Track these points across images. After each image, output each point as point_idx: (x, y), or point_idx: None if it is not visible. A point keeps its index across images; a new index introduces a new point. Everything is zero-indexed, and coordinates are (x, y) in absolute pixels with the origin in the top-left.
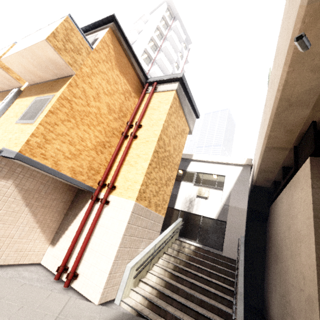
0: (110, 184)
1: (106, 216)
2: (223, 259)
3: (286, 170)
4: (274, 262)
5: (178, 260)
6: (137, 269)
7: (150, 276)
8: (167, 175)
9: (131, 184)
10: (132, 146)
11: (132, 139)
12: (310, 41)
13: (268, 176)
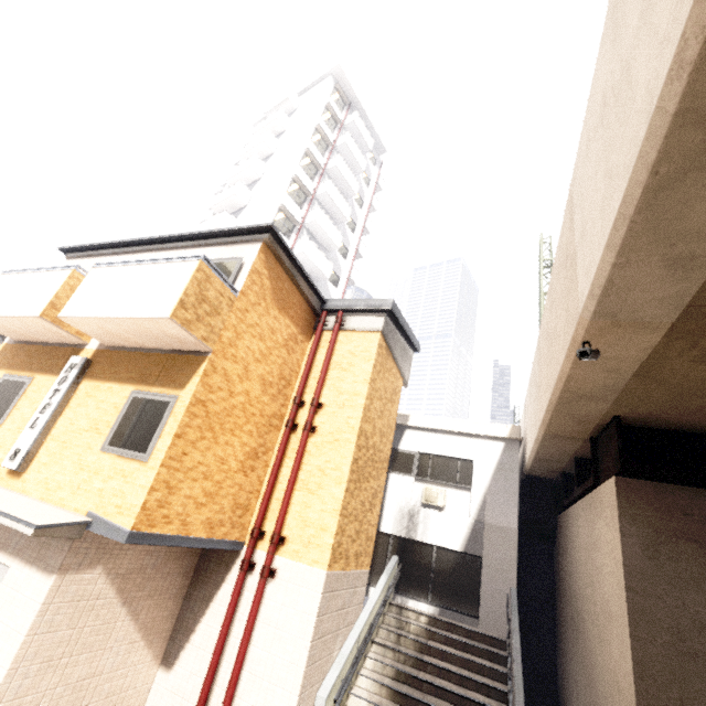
0: (276, 535)
1: (273, 602)
2: (483, 640)
3: (582, 465)
4: (572, 634)
5: (401, 656)
6: (336, 699)
7: (356, 701)
8: (371, 490)
9: (315, 534)
10: (307, 448)
11: (307, 436)
12: (599, 348)
13: (551, 466)
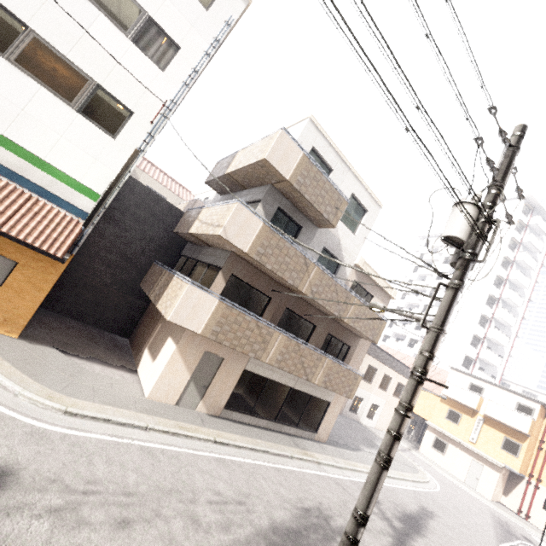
0: (539, 479)
1: (539, 495)
2: None
3: None
4: None
5: None
6: None
7: None
8: None
9: None
10: None
11: None
12: None
13: None
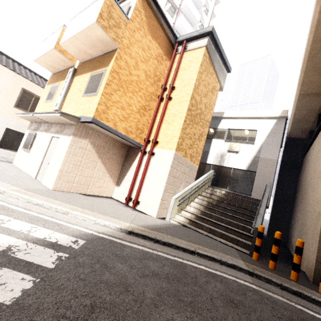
0: (154, 139)
1: (153, 163)
2: (251, 200)
3: None
4: (300, 203)
5: (210, 200)
6: (180, 200)
7: (189, 208)
8: (199, 131)
9: (170, 139)
10: (168, 107)
11: (167, 101)
12: None
13: (303, 126)
